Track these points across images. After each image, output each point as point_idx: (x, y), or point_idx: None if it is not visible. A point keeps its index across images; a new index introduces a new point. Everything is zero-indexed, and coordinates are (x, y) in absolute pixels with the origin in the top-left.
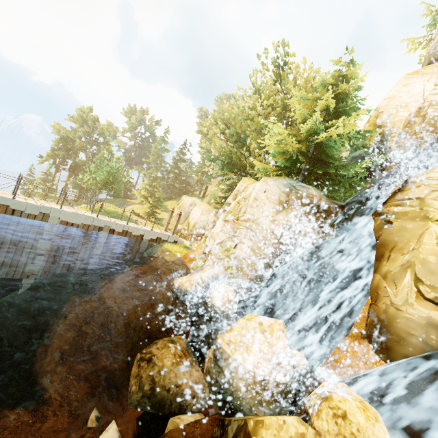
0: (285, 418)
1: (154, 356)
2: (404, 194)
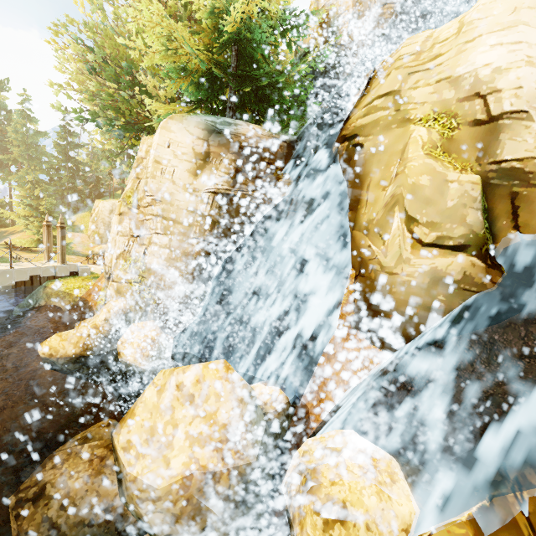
0: None
1: (45, 487)
2: (371, 94)
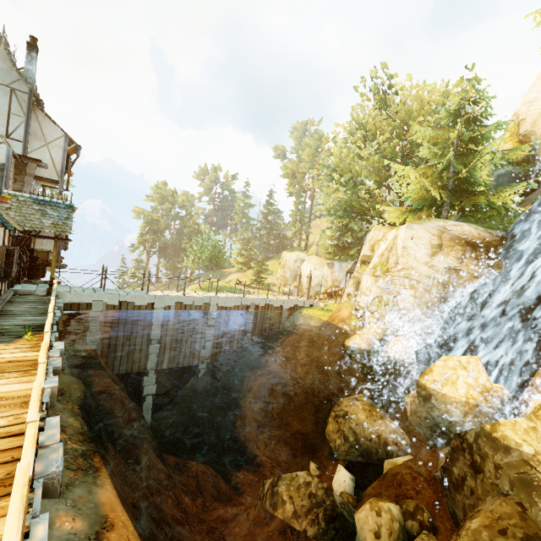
0: (515, 419)
1: (347, 413)
2: None
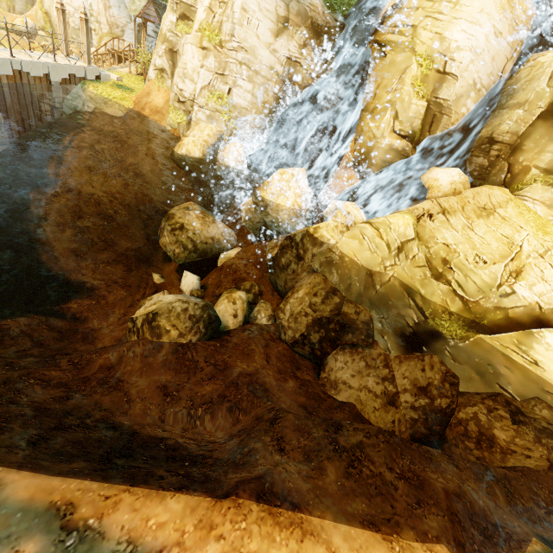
0: (328, 222)
1: (183, 224)
2: (403, 16)
